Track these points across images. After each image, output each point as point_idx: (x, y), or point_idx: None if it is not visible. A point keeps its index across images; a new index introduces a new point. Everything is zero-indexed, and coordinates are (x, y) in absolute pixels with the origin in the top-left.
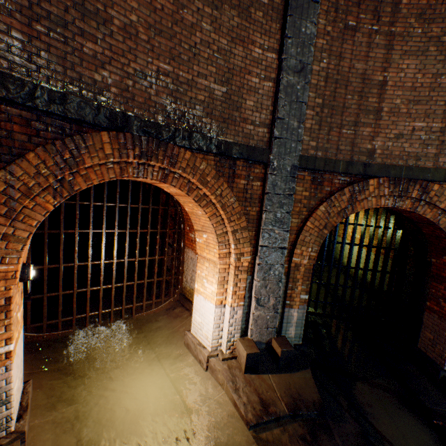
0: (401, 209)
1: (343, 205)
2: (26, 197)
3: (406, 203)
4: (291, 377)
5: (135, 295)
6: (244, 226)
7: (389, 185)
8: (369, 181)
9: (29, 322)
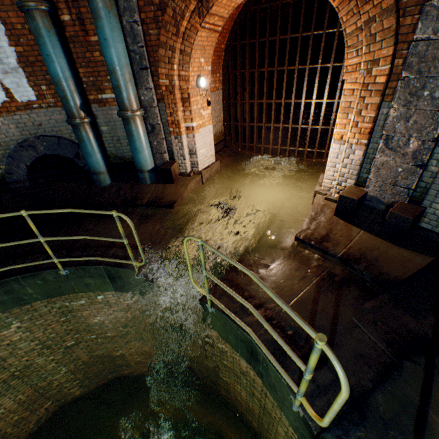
0: None
1: None
2: (182, 20)
3: None
4: (388, 247)
5: (307, 140)
6: (389, 7)
7: None
8: None
9: (239, 141)
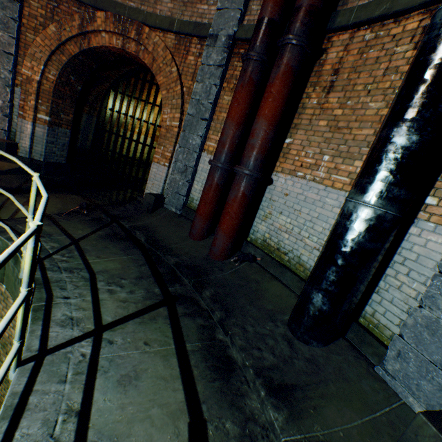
0: (135, 56)
1: (75, 32)
2: None
3: (132, 47)
4: None
5: None
6: None
7: (114, 22)
8: (98, 14)
9: None
